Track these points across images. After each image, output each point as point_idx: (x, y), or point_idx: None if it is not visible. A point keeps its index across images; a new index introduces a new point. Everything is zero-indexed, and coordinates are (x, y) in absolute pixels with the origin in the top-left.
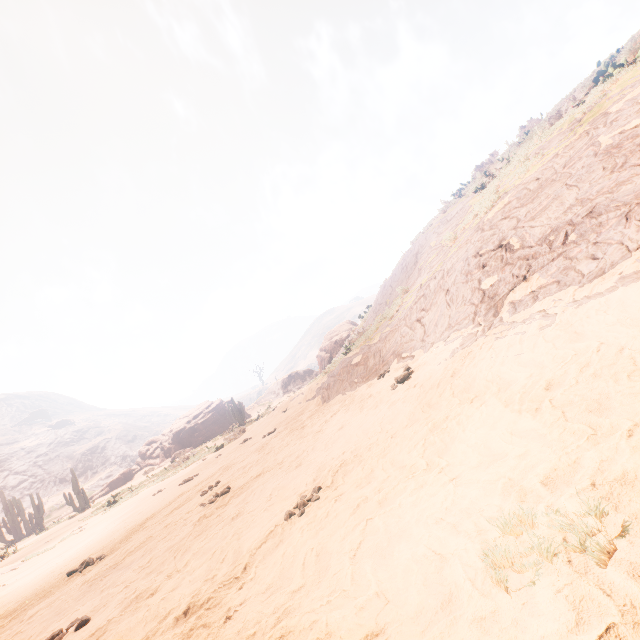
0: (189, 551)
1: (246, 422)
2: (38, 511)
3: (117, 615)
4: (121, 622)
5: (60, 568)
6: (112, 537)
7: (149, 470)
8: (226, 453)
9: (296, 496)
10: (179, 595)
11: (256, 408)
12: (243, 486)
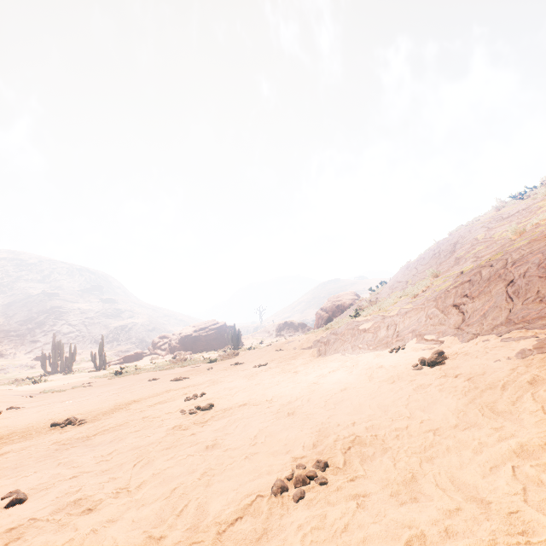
0: (150, 466)
1: (239, 348)
2: (71, 357)
3: (46, 516)
4: (40, 534)
5: (54, 413)
6: (102, 404)
7: (155, 358)
8: (217, 368)
9: (290, 458)
10: (111, 541)
11: (250, 339)
12: (226, 410)
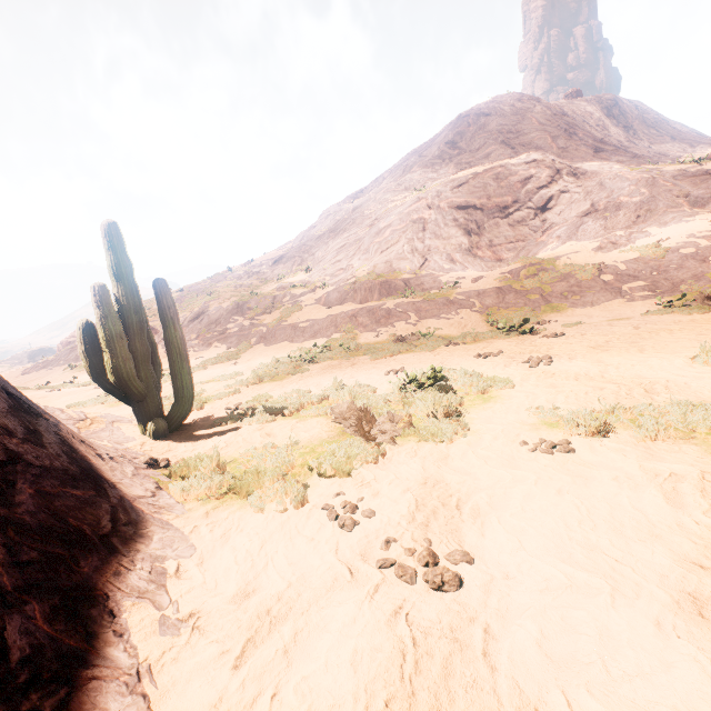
0: None
1: None
2: None
3: None
4: None
5: None
6: None
7: None
8: None
9: None
10: None
11: None
12: None
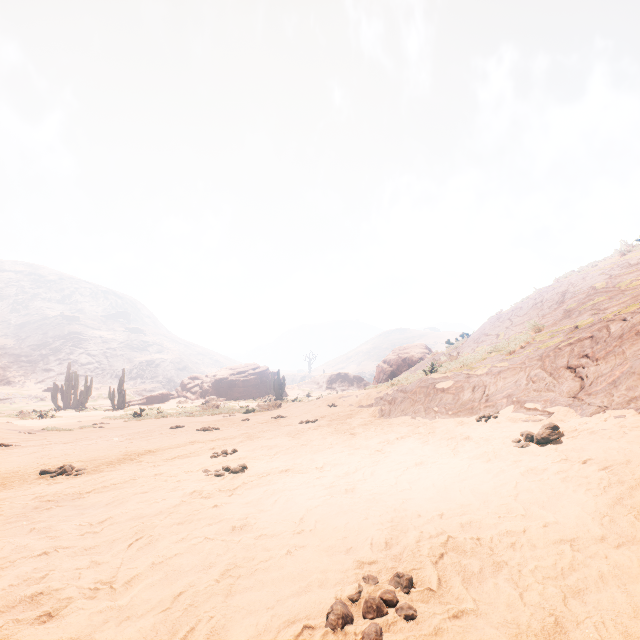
0: (152, 548)
1: (282, 399)
2: (87, 392)
3: None
4: None
5: (49, 457)
6: (109, 452)
7: (183, 401)
8: (255, 420)
9: (352, 563)
10: None
11: (295, 390)
12: (262, 476)
